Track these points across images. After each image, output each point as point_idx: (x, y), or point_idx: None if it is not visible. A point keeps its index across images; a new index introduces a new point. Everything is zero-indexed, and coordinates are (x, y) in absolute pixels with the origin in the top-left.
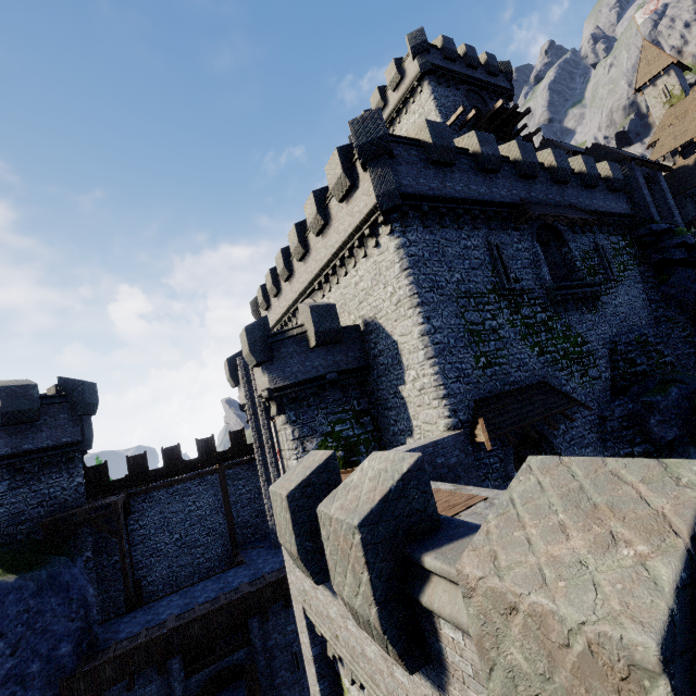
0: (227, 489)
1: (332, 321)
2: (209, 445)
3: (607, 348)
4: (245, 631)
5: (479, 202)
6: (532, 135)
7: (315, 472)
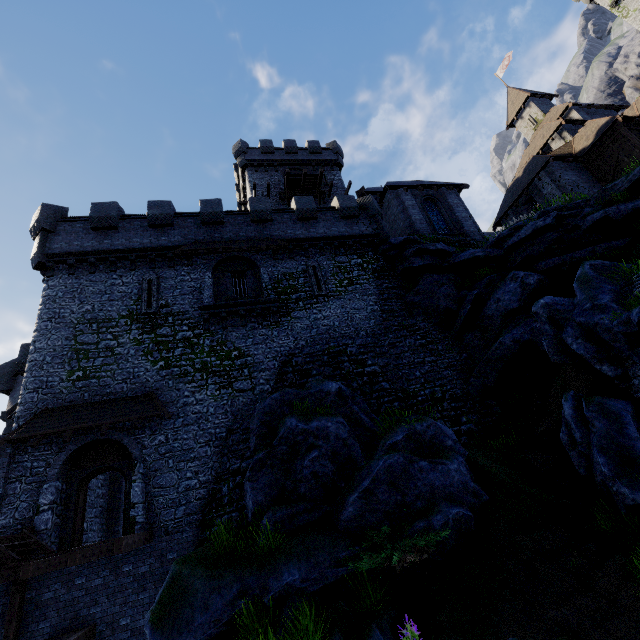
0: None
1: None
2: None
3: (279, 360)
4: None
5: (138, 250)
6: (348, 188)
7: None
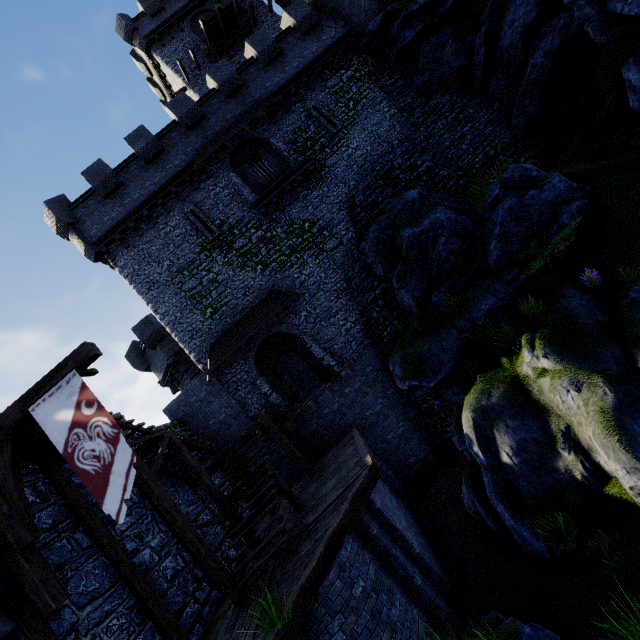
0: None
1: (149, 328)
2: None
3: (345, 209)
4: None
5: (158, 192)
6: None
7: None
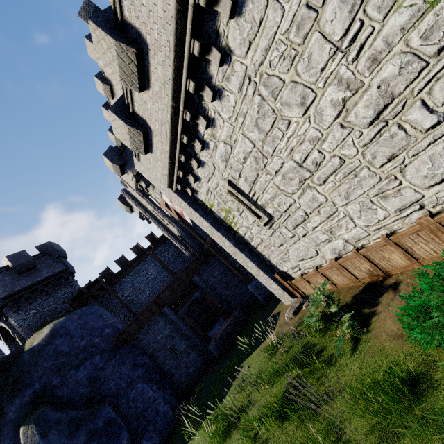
0: (160, 260)
1: None
2: (138, 248)
3: None
4: (191, 280)
5: None
6: None
7: (118, 100)
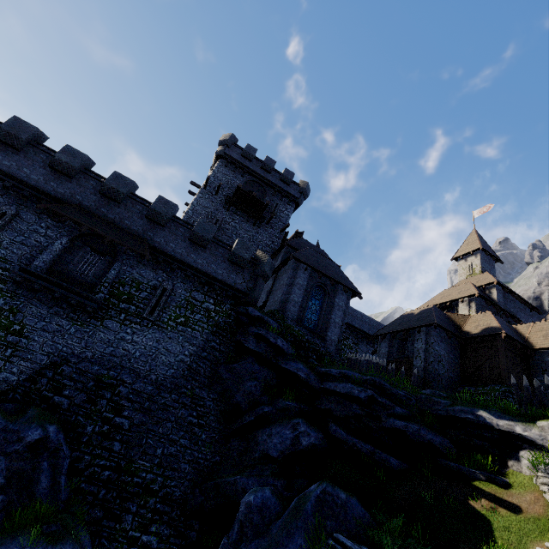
0: None
1: None
2: None
3: (51, 359)
4: None
5: (19, 180)
6: (285, 227)
7: None
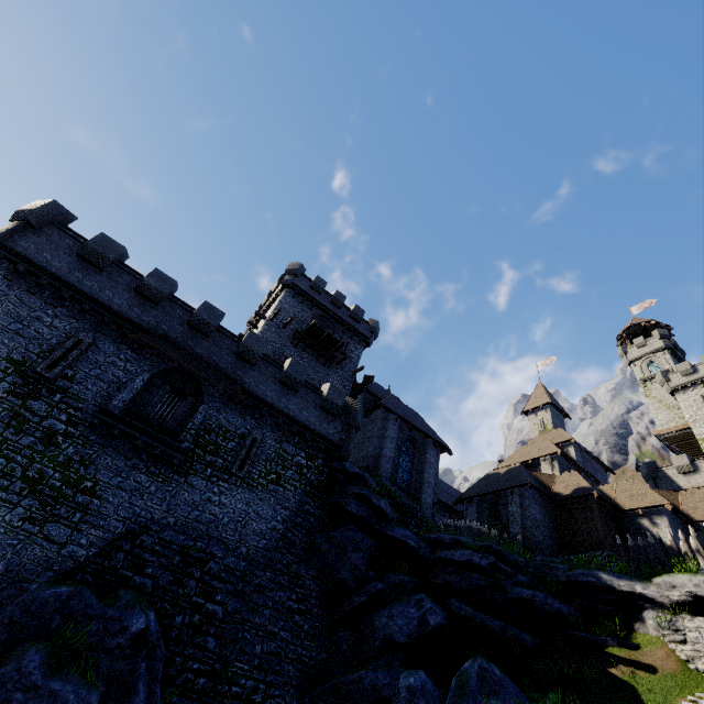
0: None
1: None
2: None
3: (128, 526)
4: None
5: (100, 303)
6: (358, 370)
7: None
